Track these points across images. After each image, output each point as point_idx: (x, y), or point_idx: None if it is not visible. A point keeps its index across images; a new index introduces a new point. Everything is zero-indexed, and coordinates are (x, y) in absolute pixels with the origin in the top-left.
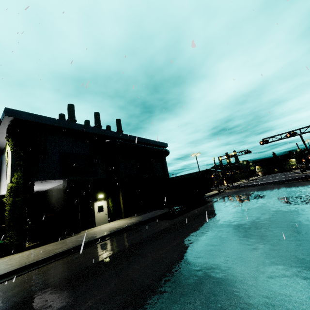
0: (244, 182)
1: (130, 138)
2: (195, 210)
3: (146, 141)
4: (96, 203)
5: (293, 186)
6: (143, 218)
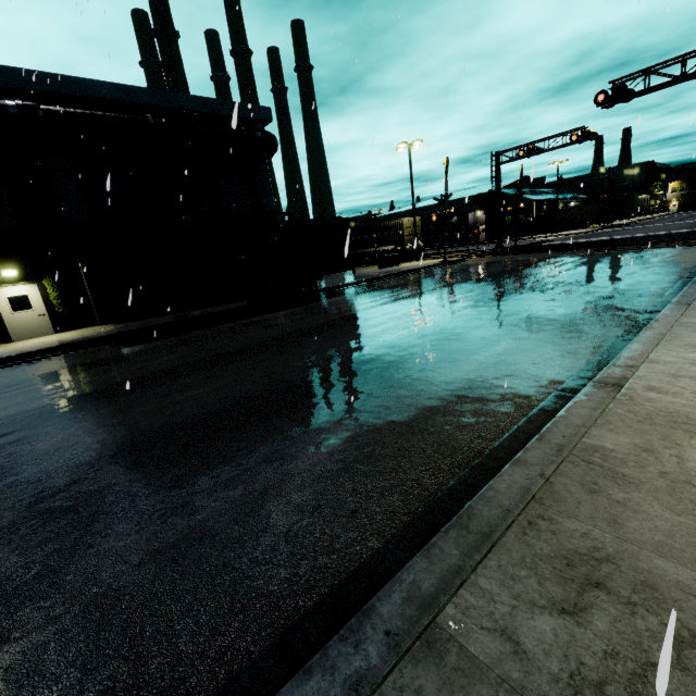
0: (578, 233)
1: (85, 90)
2: (231, 324)
3: (163, 102)
4: (2, 291)
5: (610, 264)
6: (101, 334)
